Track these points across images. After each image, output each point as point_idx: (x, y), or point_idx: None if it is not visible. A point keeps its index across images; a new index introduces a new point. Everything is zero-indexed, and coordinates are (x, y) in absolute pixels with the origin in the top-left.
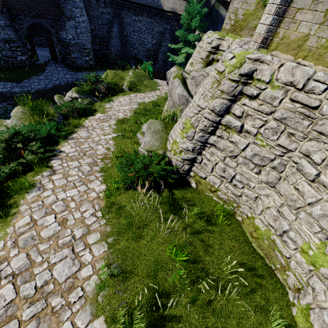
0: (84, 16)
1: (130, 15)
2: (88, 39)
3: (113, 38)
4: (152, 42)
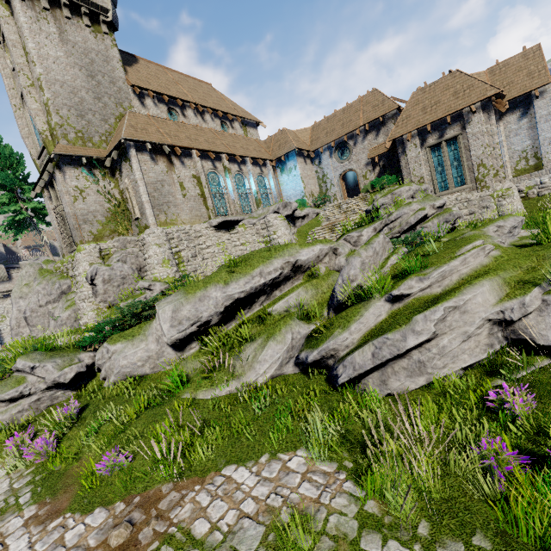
0: None
1: None
2: None
3: None
4: None
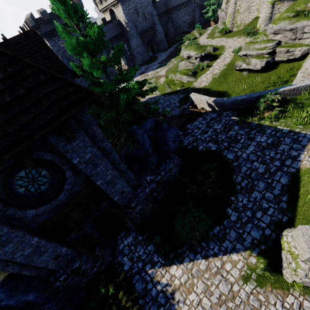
0: (160, 26)
1: (175, 13)
2: (164, 35)
3: (170, 29)
4: (190, 18)
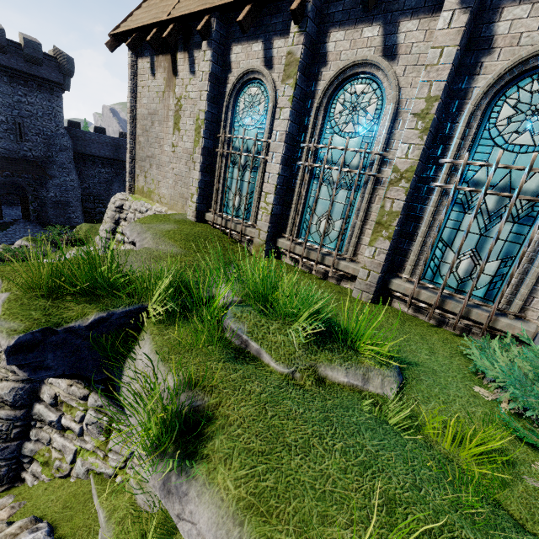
0: (73, 175)
1: None
2: (77, 197)
3: (112, 195)
4: None
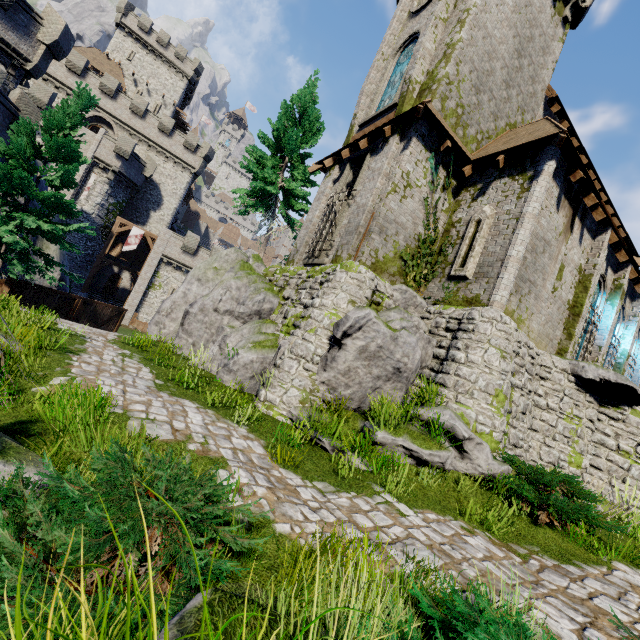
0: None
1: None
2: None
3: None
4: None
